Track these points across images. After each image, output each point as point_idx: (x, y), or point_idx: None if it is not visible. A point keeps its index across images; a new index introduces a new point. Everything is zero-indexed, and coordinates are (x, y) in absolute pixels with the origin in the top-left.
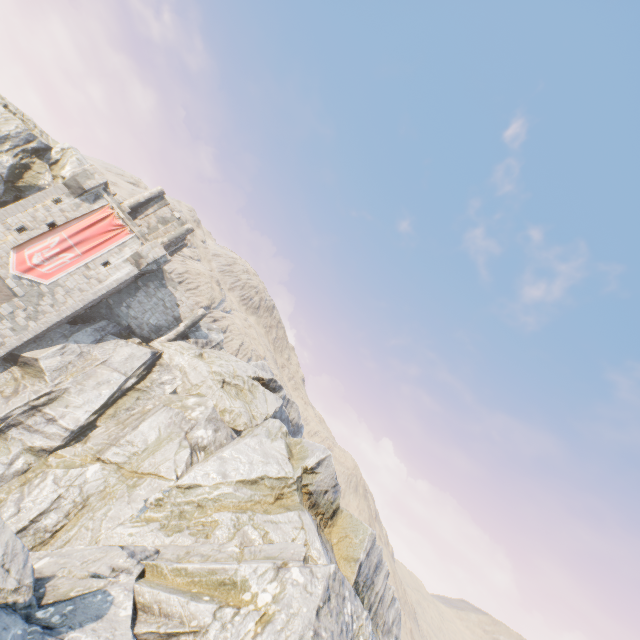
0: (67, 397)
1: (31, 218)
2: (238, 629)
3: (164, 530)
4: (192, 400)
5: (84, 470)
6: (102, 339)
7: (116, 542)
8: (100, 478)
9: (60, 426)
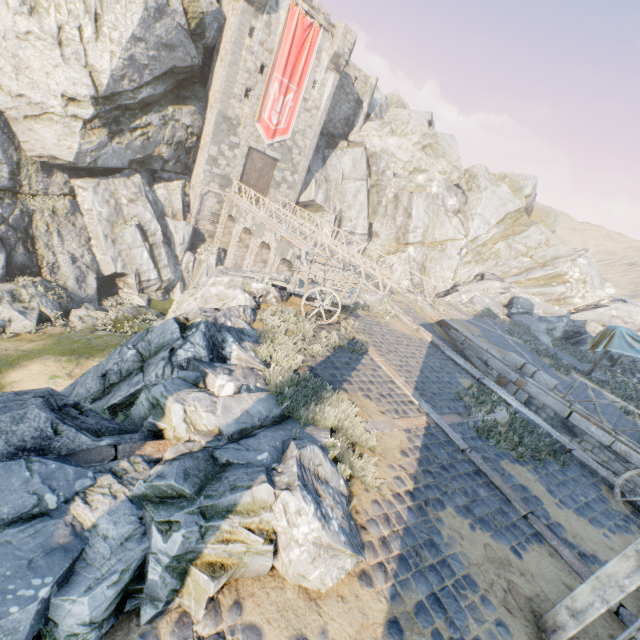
0: (345, 215)
1: (246, 75)
2: (577, 289)
3: (478, 264)
4: (420, 179)
5: (408, 253)
6: (324, 158)
7: (464, 277)
8: (419, 253)
9: (358, 235)
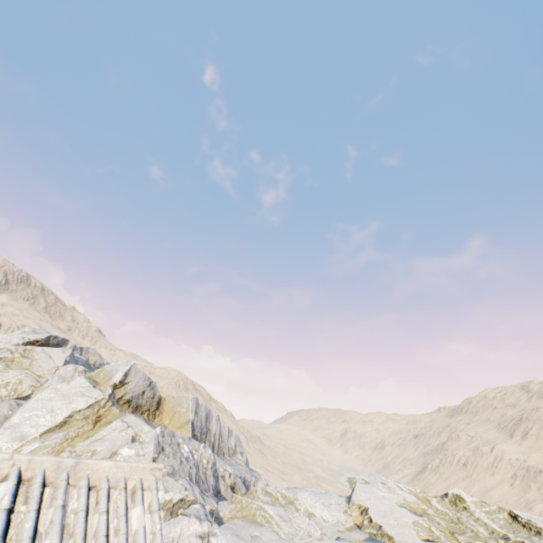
0: None
1: None
2: None
3: None
4: None
5: None
6: None
7: None
8: None
9: None
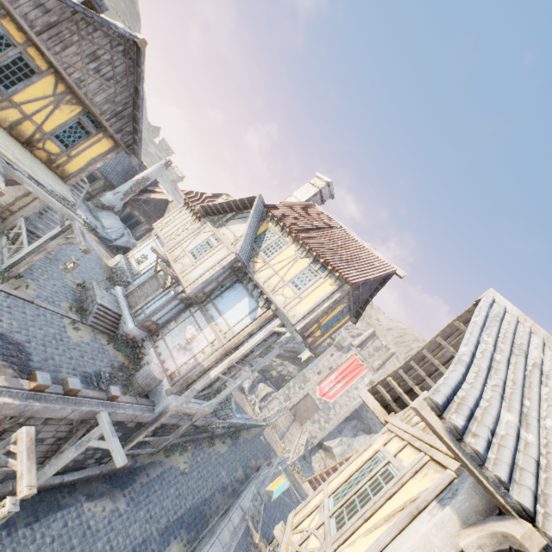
0: None
1: (322, 366)
2: None
3: None
4: None
5: None
6: (356, 433)
7: None
8: None
9: None
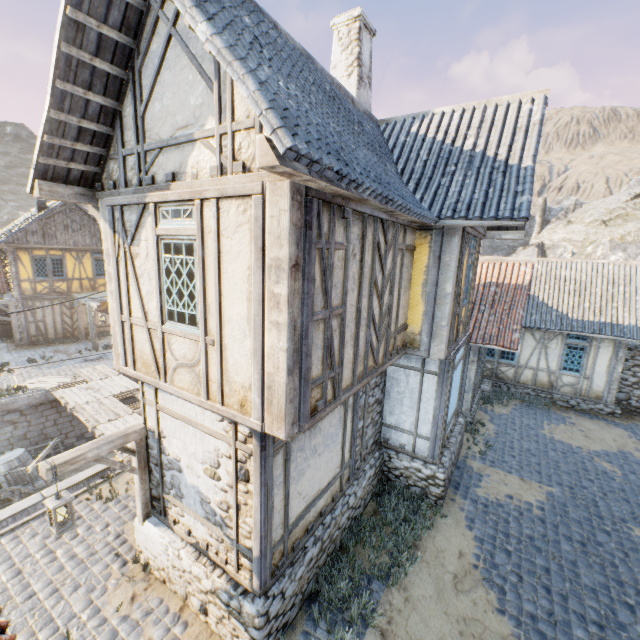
0: None
1: None
2: None
3: None
4: (588, 249)
5: None
6: None
7: None
8: None
9: None
